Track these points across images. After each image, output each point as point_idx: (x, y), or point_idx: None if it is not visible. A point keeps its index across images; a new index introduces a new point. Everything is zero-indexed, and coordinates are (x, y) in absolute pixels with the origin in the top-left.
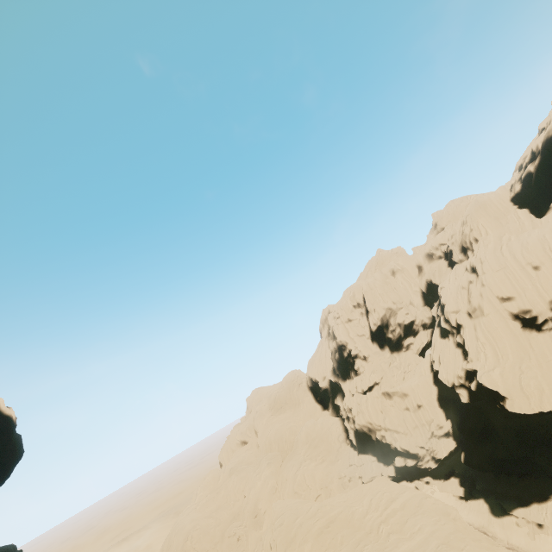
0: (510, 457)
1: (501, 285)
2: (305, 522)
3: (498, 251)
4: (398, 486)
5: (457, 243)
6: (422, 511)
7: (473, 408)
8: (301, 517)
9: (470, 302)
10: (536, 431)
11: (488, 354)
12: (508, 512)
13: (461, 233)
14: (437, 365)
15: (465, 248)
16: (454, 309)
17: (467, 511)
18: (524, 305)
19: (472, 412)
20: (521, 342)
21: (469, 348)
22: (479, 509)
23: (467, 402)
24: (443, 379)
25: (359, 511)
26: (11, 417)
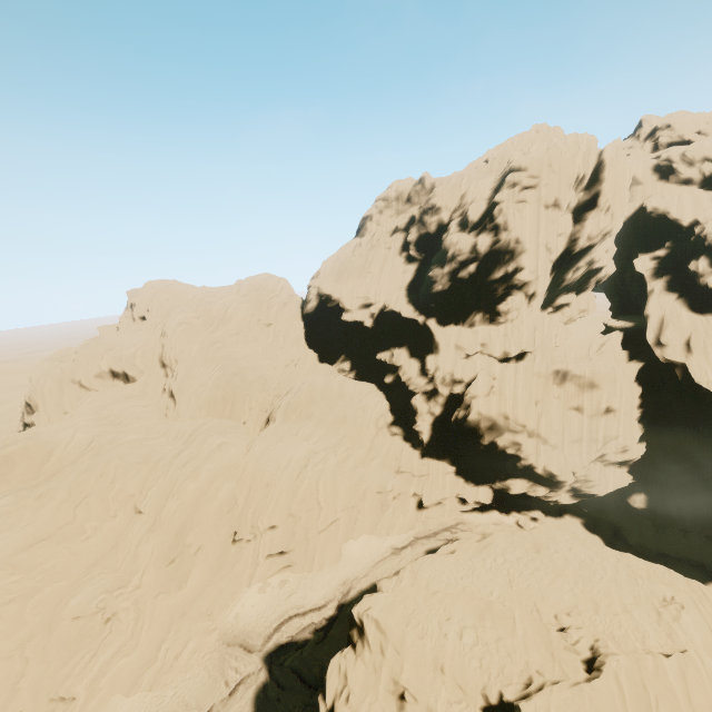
0: None
1: None
2: None
3: None
4: (663, 571)
5: None
6: None
7: None
8: None
9: None
10: None
11: None
12: None
13: None
14: (681, 354)
15: None
16: None
17: None
18: None
19: None
20: None
21: None
22: None
23: None
24: (708, 381)
25: None
26: None
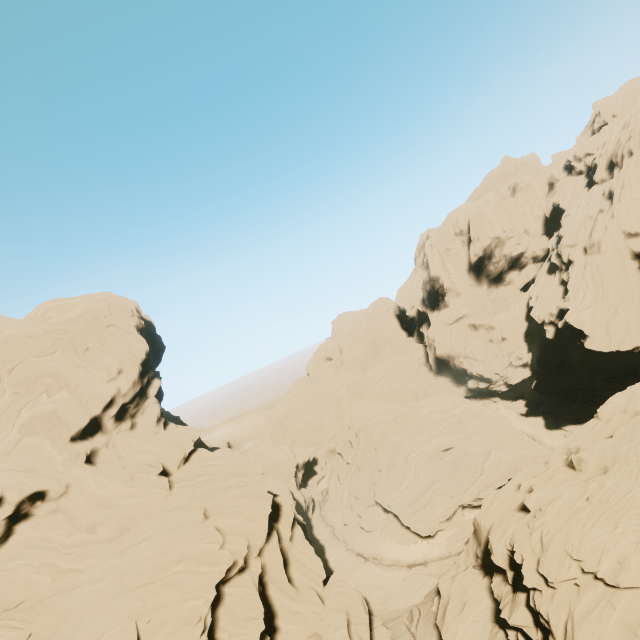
0: (578, 387)
1: (633, 218)
2: (378, 414)
3: None
4: (463, 400)
5: (606, 156)
6: (478, 417)
7: (558, 344)
8: (375, 411)
9: (591, 236)
10: (612, 368)
11: (588, 295)
12: (560, 427)
13: (616, 141)
14: (534, 301)
15: (613, 164)
16: (570, 242)
17: (524, 424)
18: None
19: (555, 348)
20: (630, 284)
21: (571, 286)
22: (536, 423)
23: (552, 338)
24: (535, 315)
25: (424, 412)
26: (151, 322)
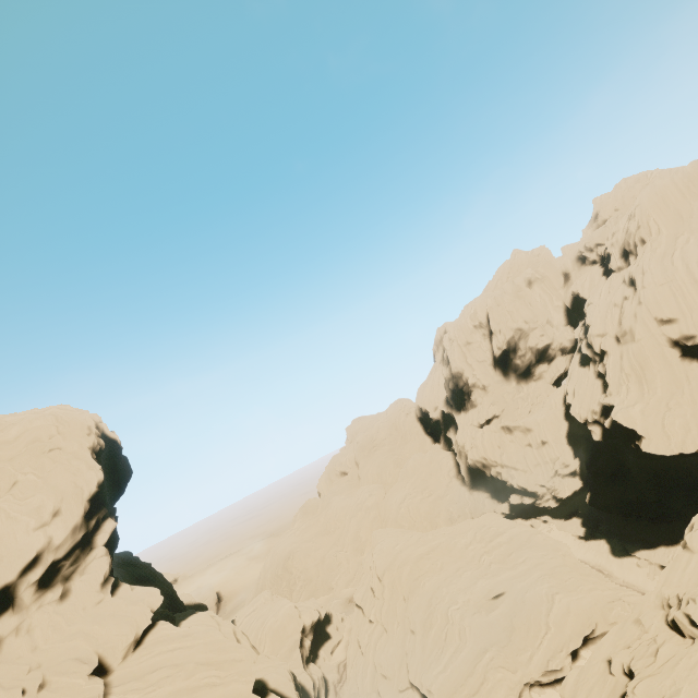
0: (641, 500)
1: (663, 304)
2: (405, 548)
3: (668, 258)
4: (507, 522)
5: (618, 245)
6: (529, 546)
7: (607, 447)
8: (401, 544)
9: (621, 324)
10: (677, 474)
11: (631, 388)
12: (630, 553)
13: (625, 230)
14: (571, 398)
15: (627, 252)
16: (599, 331)
17: (585, 550)
18: (688, 330)
19: (605, 451)
20: (676, 375)
21: (610, 379)
22: (599, 549)
23: (600, 440)
24: (575, 413)
25: (462, 542)
26: (116, 440)
